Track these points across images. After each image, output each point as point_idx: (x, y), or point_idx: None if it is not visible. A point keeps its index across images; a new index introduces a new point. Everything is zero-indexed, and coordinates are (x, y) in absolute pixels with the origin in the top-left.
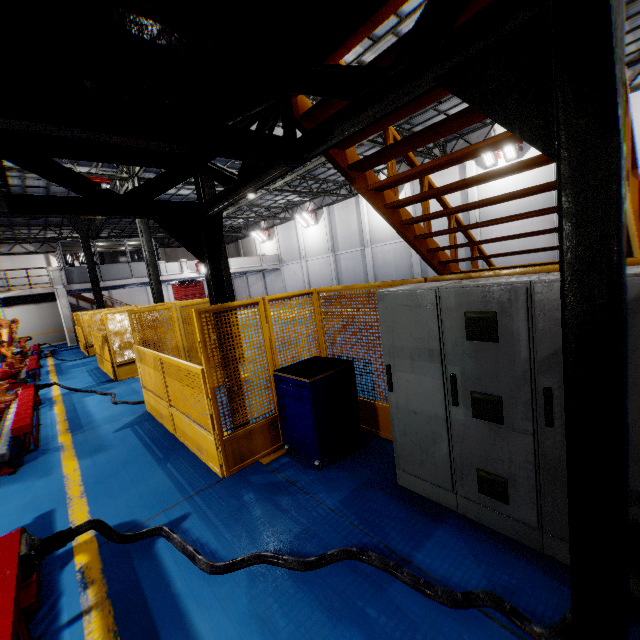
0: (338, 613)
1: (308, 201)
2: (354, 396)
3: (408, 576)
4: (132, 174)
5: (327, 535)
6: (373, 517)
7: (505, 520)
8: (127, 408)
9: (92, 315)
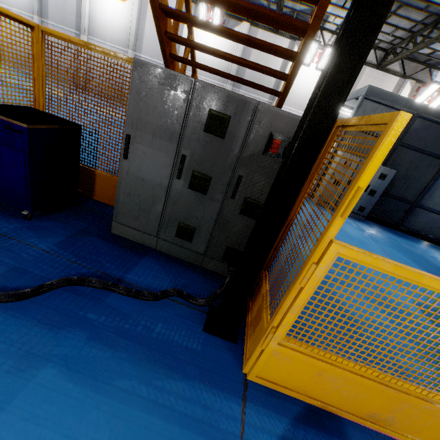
0: (60, 324)
1: None
2: (77, 159)
3: (124, 289)
4: None
5: (42, 271)
6: (90, 255)
7: (186, 251)
8: None
9: None
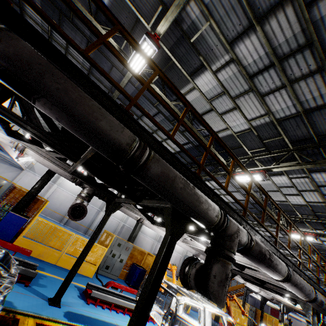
0: None
1: None
2: None
3: None
4: None
5: None
6: None
7: None
8: None
9: None
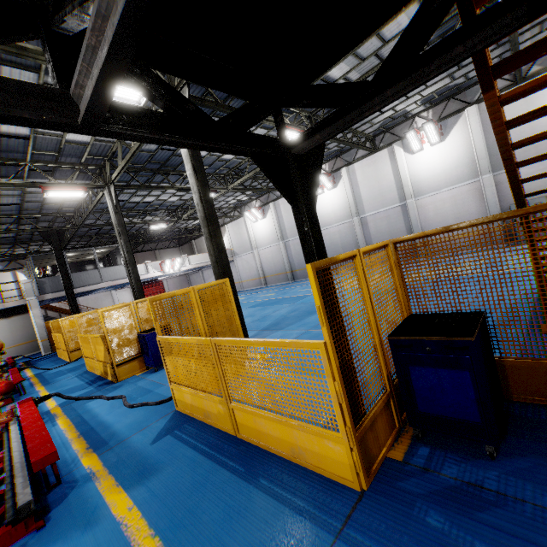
0: None
1: (254, 199)
2: (492, 354)
3: None
4: (108, 182)
5: None
6: None
7: None
8: (149, 411)
9: (78, 318)
